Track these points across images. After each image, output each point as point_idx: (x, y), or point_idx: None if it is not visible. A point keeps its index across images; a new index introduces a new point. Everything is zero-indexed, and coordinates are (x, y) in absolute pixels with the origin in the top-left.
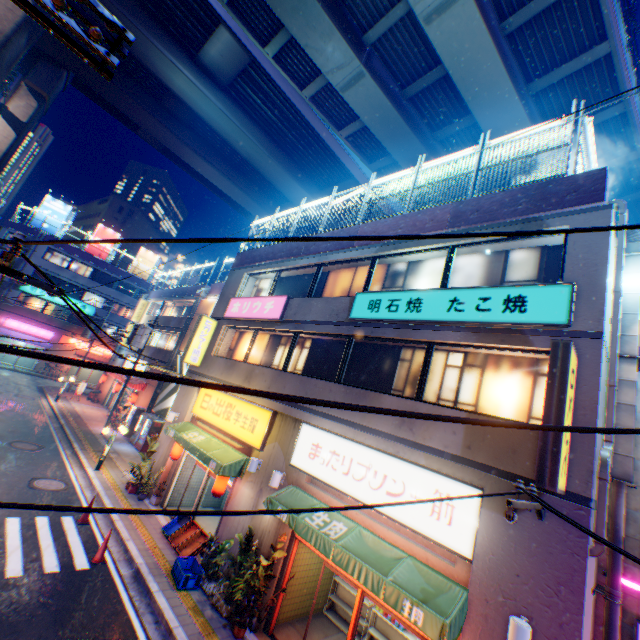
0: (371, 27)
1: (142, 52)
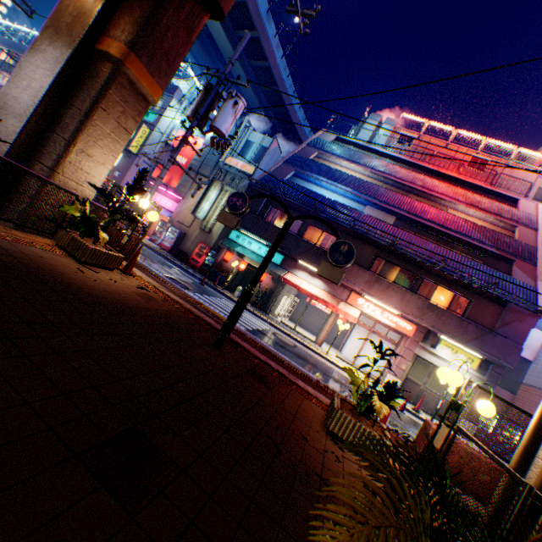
0: None
1: None
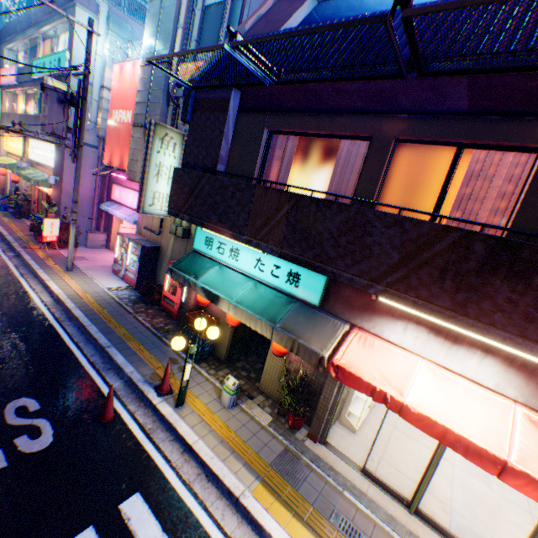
0: None
1: None
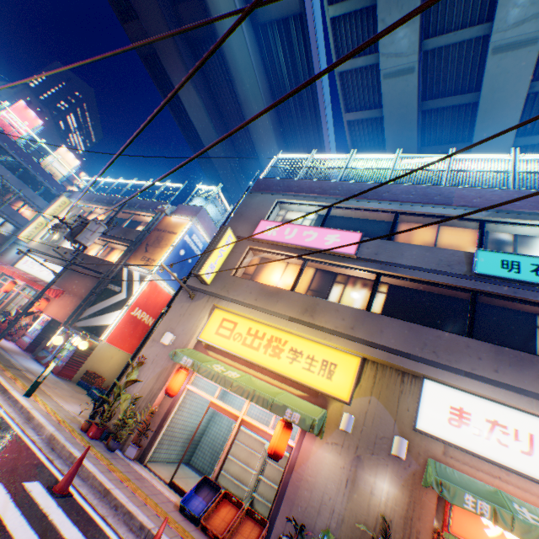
0: (433, 36)
1: None
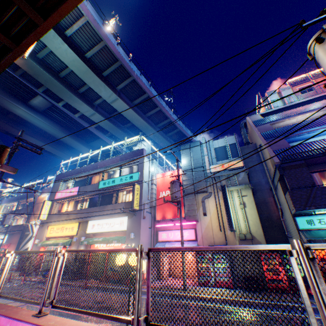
0: (96, 101)
1: (1, 102)
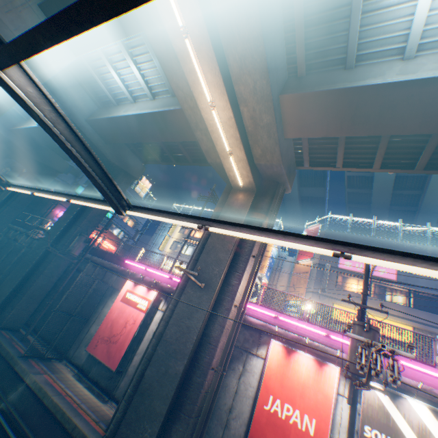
0: None
1: None
